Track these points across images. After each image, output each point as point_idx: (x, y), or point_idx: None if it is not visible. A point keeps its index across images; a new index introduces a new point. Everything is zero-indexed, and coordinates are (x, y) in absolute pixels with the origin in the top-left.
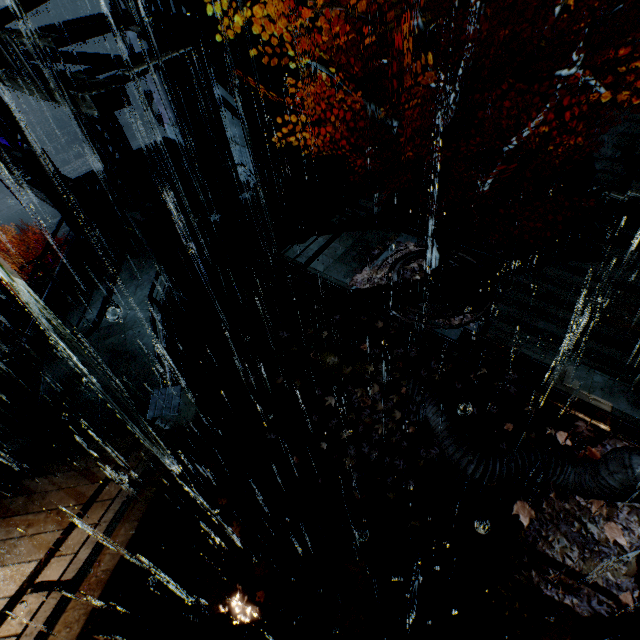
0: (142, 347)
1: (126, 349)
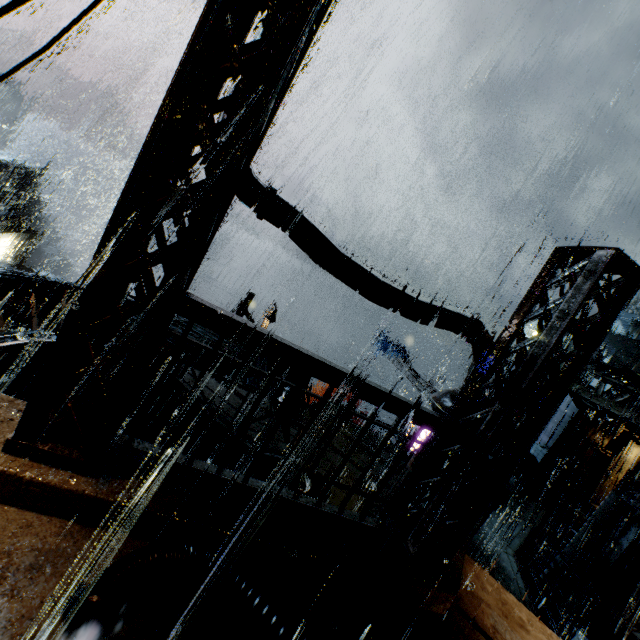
0: (502, 566)
1: (486, 552)
